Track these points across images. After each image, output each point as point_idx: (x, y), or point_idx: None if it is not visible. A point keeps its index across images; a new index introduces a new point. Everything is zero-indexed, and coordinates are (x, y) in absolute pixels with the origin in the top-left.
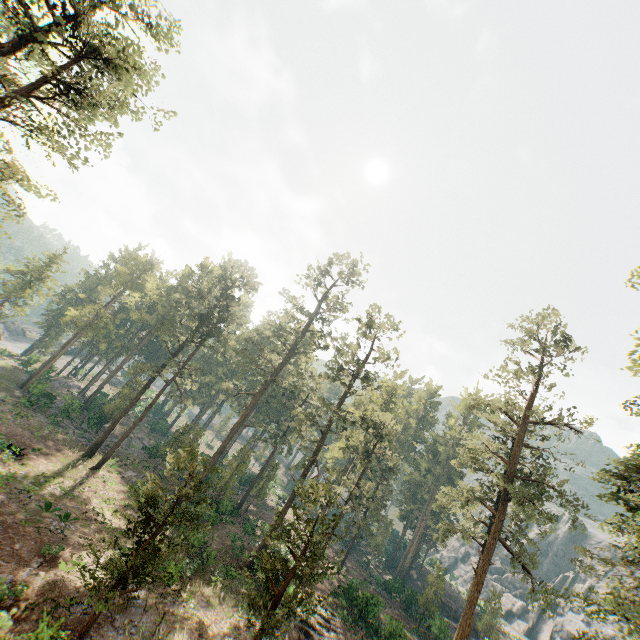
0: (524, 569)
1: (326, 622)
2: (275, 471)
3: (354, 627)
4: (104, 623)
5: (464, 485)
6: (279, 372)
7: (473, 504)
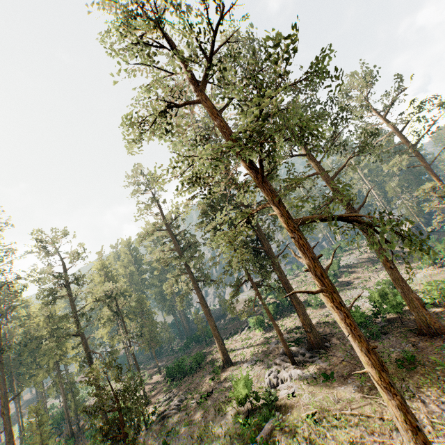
0: (211, 281)
1: (169, 399)
2: (75, 387)
3: (183, 382)
4: None
5: (169, 276)
6: (1, 340)
7: (182, 277)
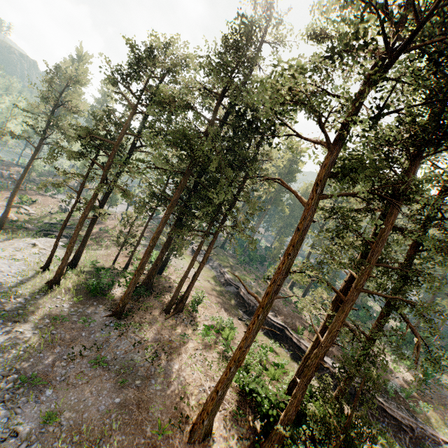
0: None
1: None
2: None
3: None
4: (444, 398)
5: None
6: None
7: None
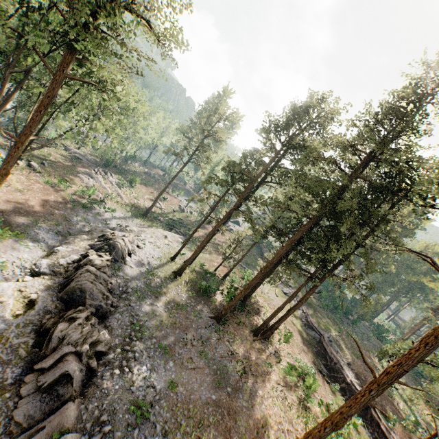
0: None
1: None
2: None
3: None
4: None
5: None
6: None
7: None
